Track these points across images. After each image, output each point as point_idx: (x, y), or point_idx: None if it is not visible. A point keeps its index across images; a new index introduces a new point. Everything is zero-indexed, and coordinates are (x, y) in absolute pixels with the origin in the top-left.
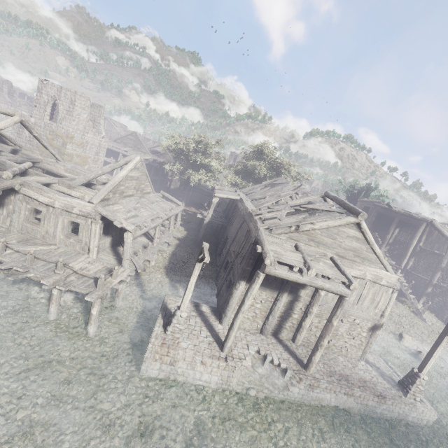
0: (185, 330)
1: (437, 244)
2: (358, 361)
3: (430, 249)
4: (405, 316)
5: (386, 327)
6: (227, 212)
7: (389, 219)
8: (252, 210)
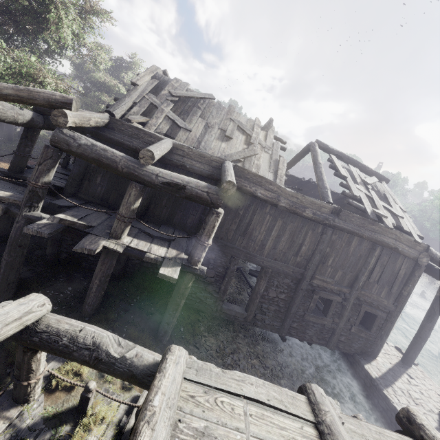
0: (436, 405)
1: None
2: None
3: None
4: None
5: None
6: (109, 195)
7: None
8: (387, 217)
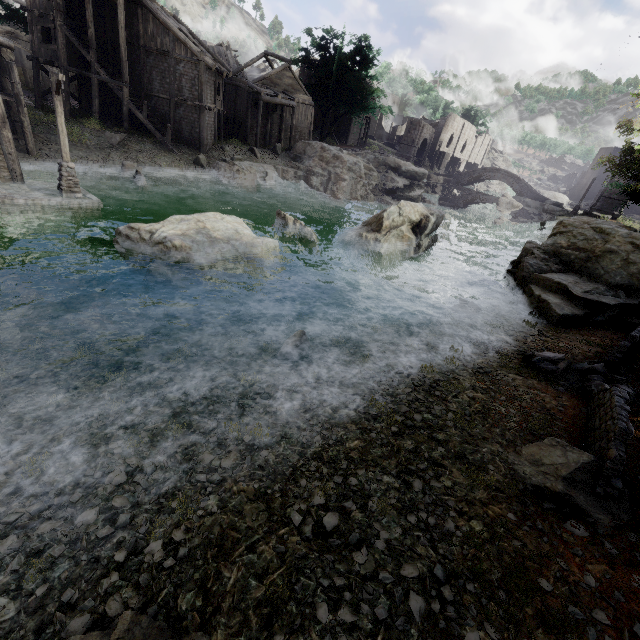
0: None
1: (159, 38)
2: (5, 184)
3: (154, 49)
4: (148, 151)
5: (110, 163)
6: None
7: (93, 4)
8: None
